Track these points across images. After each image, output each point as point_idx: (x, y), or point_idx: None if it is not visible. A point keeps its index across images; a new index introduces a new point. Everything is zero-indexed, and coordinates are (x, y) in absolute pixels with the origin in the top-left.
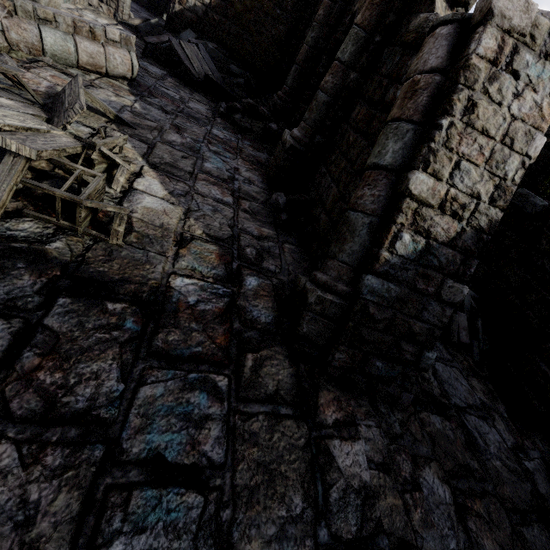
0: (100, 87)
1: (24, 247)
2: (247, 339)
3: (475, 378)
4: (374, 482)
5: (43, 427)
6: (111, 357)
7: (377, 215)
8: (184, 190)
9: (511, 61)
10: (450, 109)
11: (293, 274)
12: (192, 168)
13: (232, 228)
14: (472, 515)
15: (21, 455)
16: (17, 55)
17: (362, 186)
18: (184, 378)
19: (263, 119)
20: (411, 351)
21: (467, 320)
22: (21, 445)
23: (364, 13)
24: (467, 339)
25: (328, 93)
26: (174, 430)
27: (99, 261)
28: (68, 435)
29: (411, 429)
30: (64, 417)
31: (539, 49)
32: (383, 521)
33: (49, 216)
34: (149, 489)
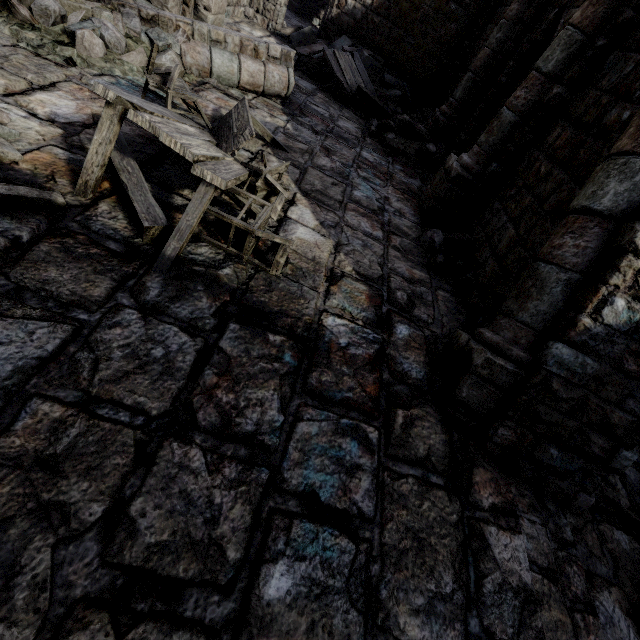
0: (256, 107)
1: (202, 271)
2: (397, 393)
3: None
4: (536, 587)
5: (222, 441)
6: (273, 387)
7: (579, 271)
8: (334, 221)
9: None
10: None
11: (447, 327)
12: (342, 196)
13: (382, 267)
14: None
15: (207, 461)
16: (189, 78)
17: (561, 234)
18: (336, 422)
19: (419, 138)
20: (601, 444)
21: None
22: (206, 452)
23: (586, 9)
24: None
25: (517, 111)
26: (328, 472)
27: (260, 291)
28: (241, 453)
29: (586, 539)
30: (237, 435)
31: None
32: (546, 634)
33: (219, 242)
34: (306, 522)
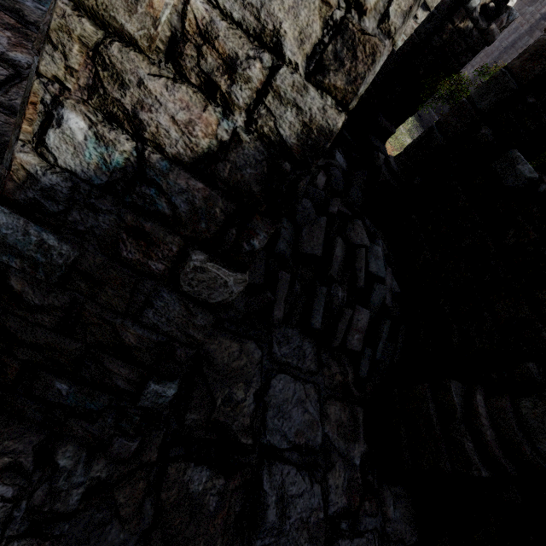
0: None
1: None
2: None
3: (340, 402)
4: None
5: None
6: None
7: None
8: None
9: None
10: None
11: None
12: None
13: None
14: None
15: None
16: None
17: None
18: None
19: None
20: (125, 374)
21: (373, 319)
22: None
23: None
24: (358, 346)
25: None
26: None
27: None
28: None
29: (112, 499)
30: None
31: None
32: None
33: None
34: None
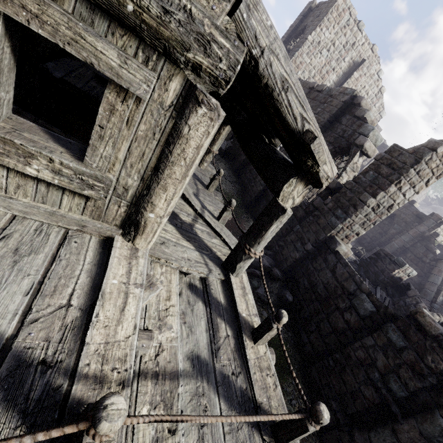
0: None
1: None
2: None
3: None
4: None
5: None
6: None
7: (434, 292)
8: None
9: None
10: None
11: None
12: None
13: None
14: None
15: None
16: None
17: (429, 285)
18: None
19: None
20: None
21: None
22: None
23: (413, 234)
24: None
25: (398, 246)
26: None
27: None
28: None
29: None
30: None
31: None
32: None
33: None
34: None
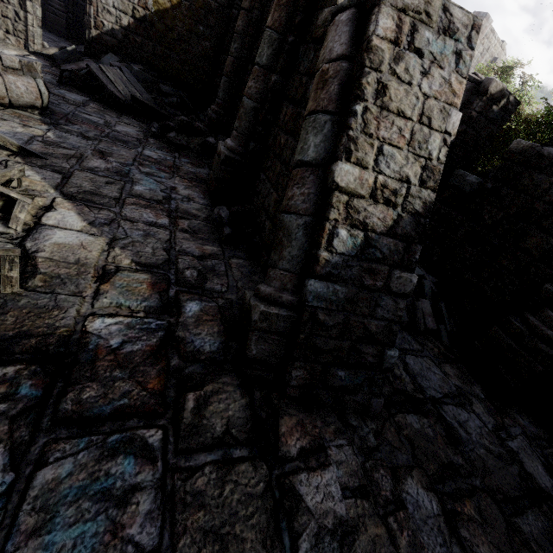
0: (2, 119)
1: None
2: (187, 376)
3: (448, 364)
4: (351, 514)
5: None
6: None
7: (311, 214)
8: (108, 218)
9: (412, 39)
10: (361, 94)
11: (242, 290)
12: (119, 193)
13: (168, 251)
14: (463, 520)
15: None
16: None
17: (291, 186)
18: (102, 444)
19: (200, 134)
20: (372, 352)
21: (431, 305)
22: None
23: (273, 15)
24: (434, 325)
25: (254, 98)
26: (87, 519)
27: None
28: None
29: (387, 437)
30: None
31: (436, 25)
32: None
33: None
34: None
